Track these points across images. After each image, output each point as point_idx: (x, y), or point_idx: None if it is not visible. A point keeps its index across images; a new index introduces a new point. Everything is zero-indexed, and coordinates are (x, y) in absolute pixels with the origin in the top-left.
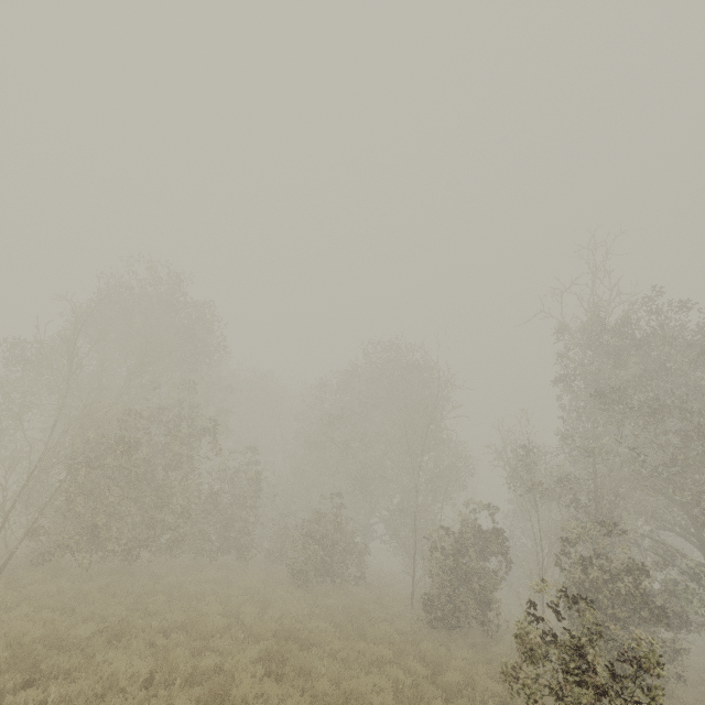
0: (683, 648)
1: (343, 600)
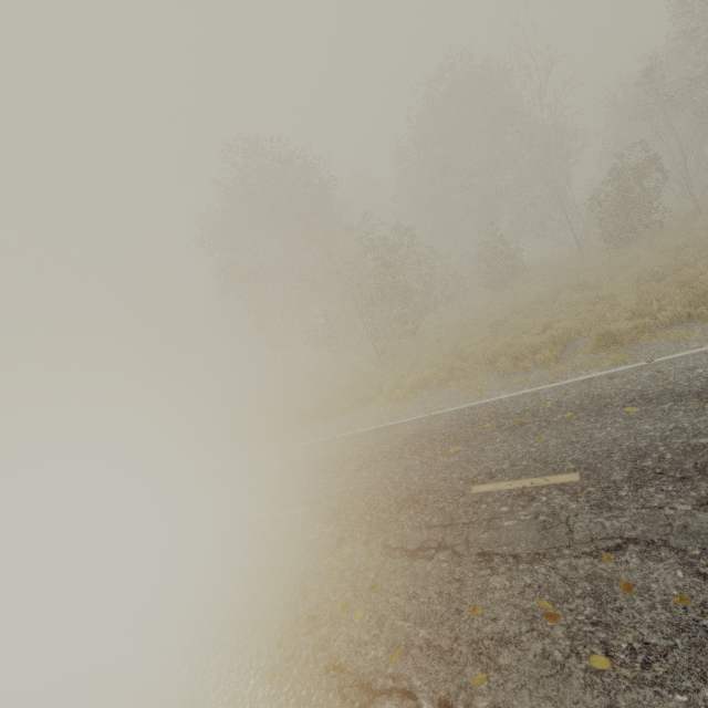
0: None
1: (545, 274)
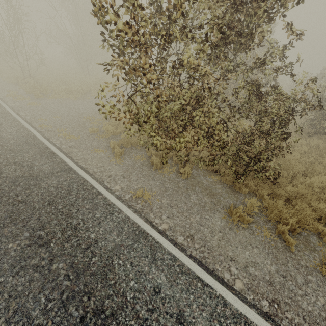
0: None
1: None
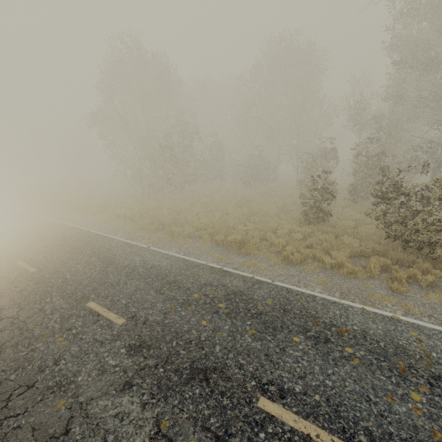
0: (409, 181)
1: (265, 188)
